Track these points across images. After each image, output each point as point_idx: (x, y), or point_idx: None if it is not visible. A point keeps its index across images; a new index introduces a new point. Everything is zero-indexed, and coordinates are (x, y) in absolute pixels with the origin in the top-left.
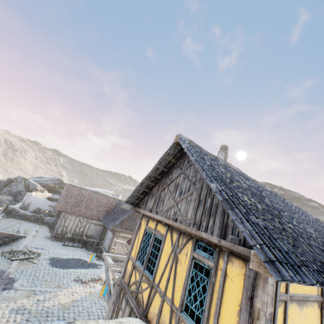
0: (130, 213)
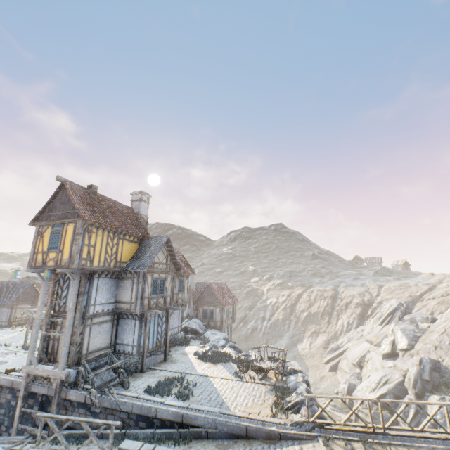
0: (25, 289)
